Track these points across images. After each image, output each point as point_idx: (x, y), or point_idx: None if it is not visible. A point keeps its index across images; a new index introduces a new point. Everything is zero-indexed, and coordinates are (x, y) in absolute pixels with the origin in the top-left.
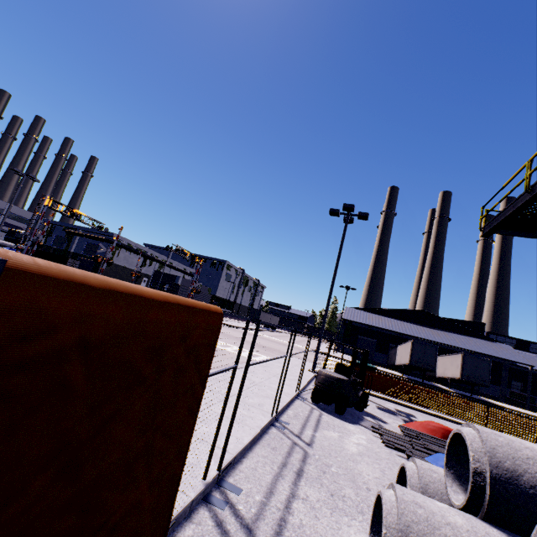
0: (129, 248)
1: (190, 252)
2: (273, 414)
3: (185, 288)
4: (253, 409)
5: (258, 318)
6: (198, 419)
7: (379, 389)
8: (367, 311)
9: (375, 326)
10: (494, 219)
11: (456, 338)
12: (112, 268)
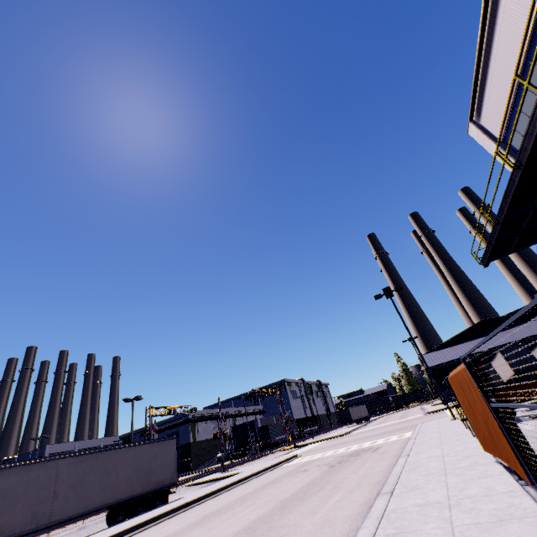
0: (204, 418)
1: (267, 388)
2: (473, 435)
3: (272, 426)
4: (461, 440)
5: (350, 416)
6: (448, 450)
7: (512, 402)
8: (439, 349)
9: (458, 358)
10: (483, 258)
11: (531, 326)
12: (198, 446)
